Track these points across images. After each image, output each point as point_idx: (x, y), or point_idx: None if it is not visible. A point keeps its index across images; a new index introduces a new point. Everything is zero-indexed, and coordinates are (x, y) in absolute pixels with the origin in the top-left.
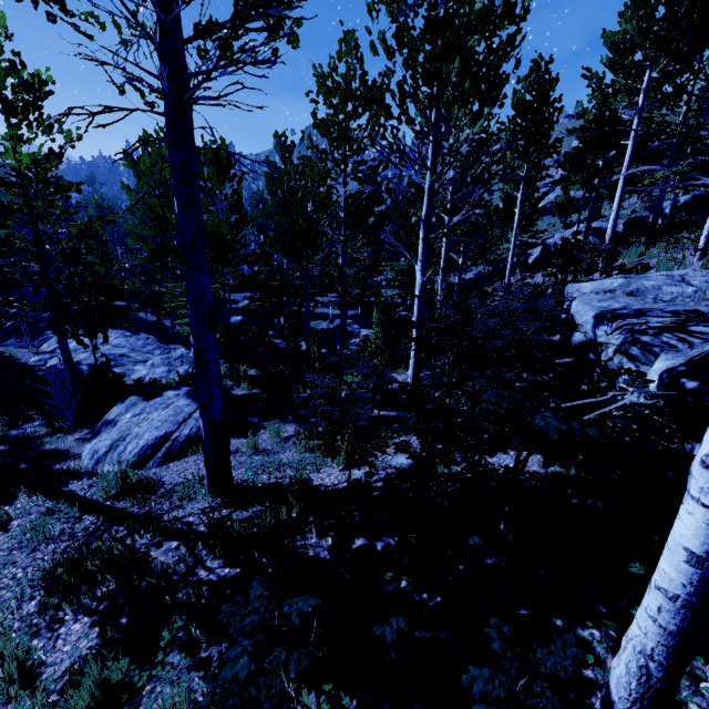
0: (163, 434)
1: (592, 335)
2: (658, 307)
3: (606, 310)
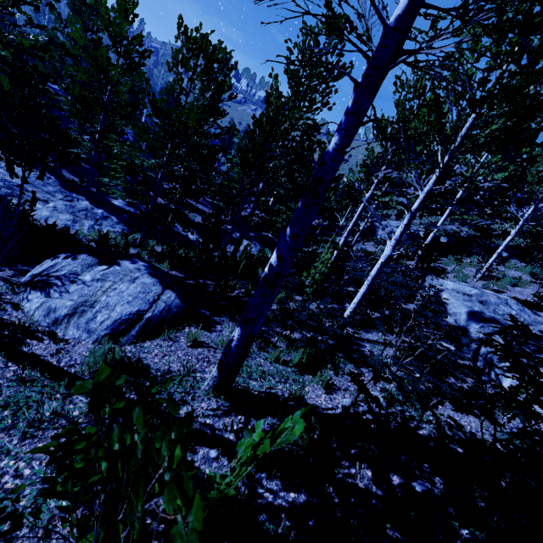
0: (136, 311)
1: (464, 324)
2: (500, 318)
3: (474, 311)
